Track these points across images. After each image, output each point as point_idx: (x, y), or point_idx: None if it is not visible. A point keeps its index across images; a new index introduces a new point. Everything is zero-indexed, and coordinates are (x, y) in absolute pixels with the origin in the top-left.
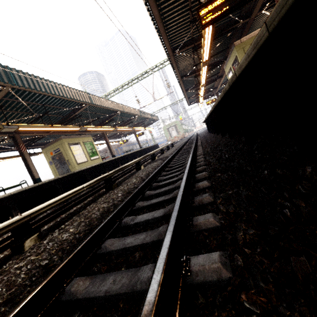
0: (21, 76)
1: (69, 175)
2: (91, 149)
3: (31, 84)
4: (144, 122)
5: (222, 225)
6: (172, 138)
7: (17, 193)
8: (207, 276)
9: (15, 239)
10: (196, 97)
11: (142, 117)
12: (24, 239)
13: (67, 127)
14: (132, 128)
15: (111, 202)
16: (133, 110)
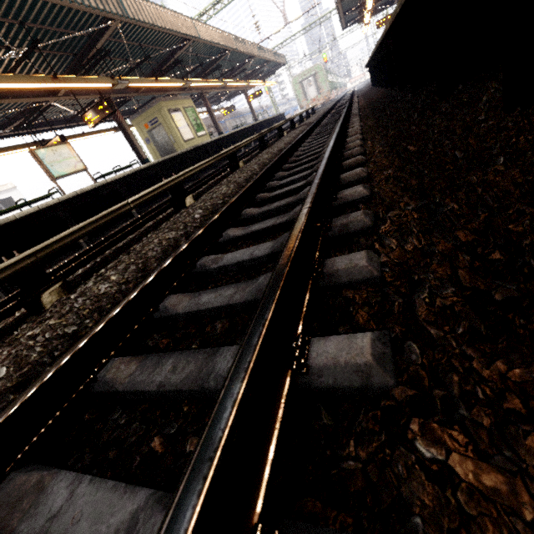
0: (126, 0)
1: (193, 149)
2: (195, 120)
3: (139, 13)
4: (262, 70)
5: (362, 126)
6: (308, 102)
7: (161, 163)
8: (353, 131)
9: (230, 163)
10: (360, 11)
11: (259, 58)
12: (238, 161)
13: (171, 82)
14: (246, 81)
15: (279, 148)
16: (248, 45)
